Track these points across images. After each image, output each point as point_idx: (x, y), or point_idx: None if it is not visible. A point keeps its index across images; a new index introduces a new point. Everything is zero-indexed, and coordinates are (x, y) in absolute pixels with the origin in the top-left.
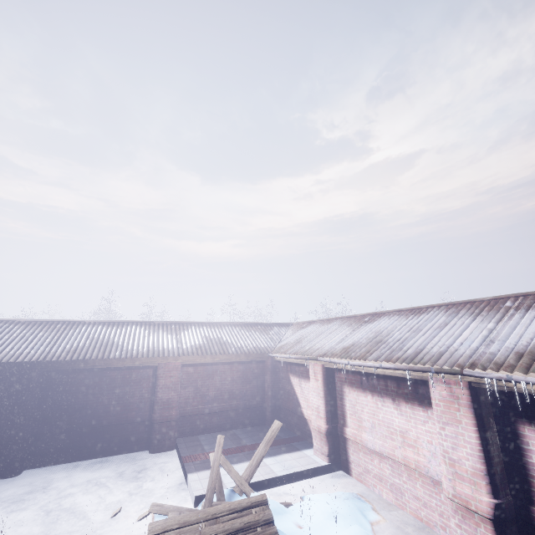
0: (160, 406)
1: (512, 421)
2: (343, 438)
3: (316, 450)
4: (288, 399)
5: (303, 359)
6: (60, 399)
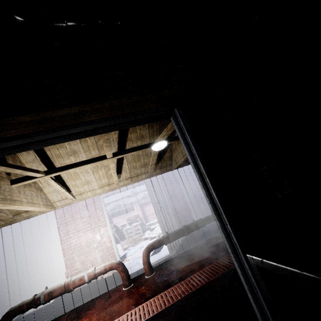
0: None
1: (111, 218)
2: None
3: None
4: None
5: None
6: None
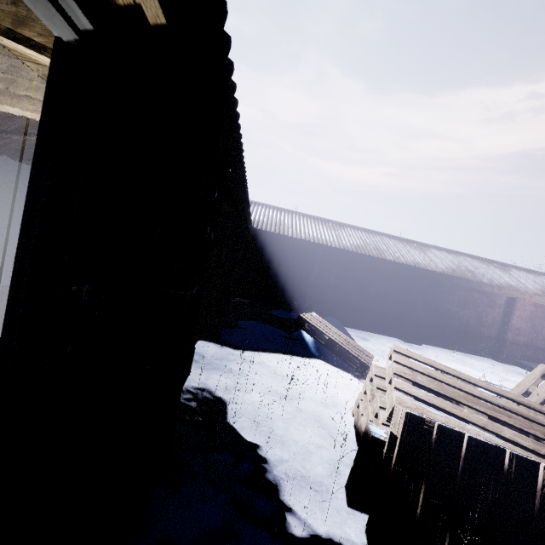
0: (513, 331)
1: None
2: None
3: None
4: None
5: None
6: (441, 303)
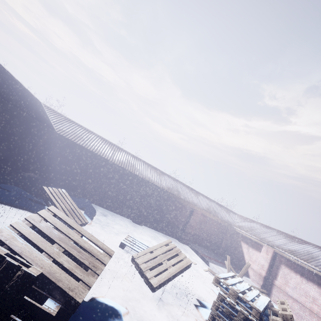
0: (189, 226)
1: None
2: (271, 283)
3: (254, 280)
4: (235, 250)
5: (261, 241)
6: (159, 204)
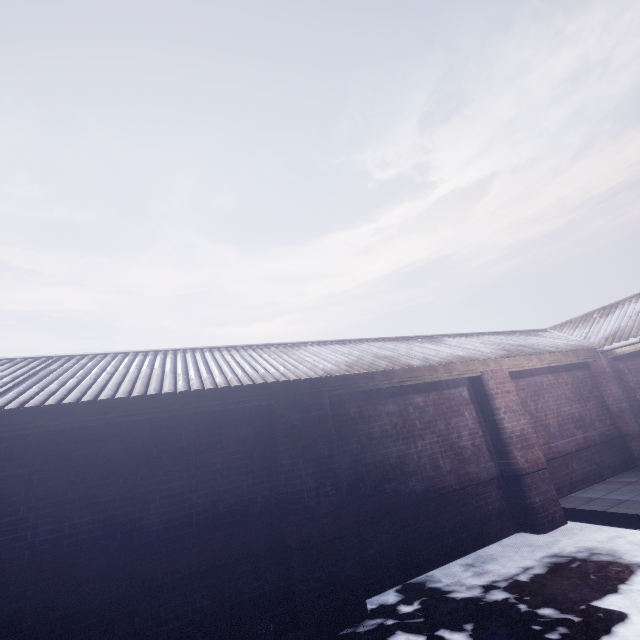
0: (517, 444)
1: None
2: None
3: None
4: None
5: None
6: (363, 451)
